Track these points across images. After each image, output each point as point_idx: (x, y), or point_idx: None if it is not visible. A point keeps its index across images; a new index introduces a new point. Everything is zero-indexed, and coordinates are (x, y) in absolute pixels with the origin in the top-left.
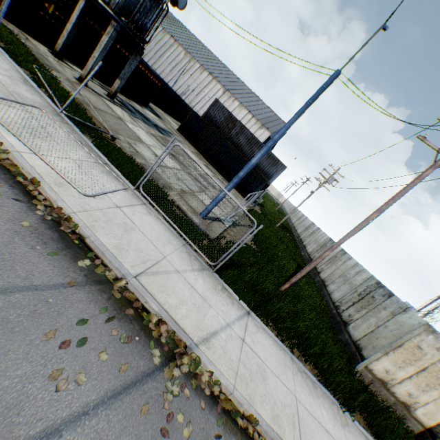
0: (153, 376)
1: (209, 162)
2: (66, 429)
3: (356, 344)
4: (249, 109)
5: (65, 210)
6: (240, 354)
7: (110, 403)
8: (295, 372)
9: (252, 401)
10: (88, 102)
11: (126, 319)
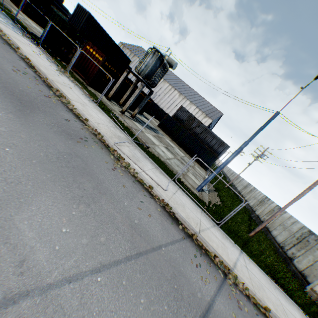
0: (224, 282)
1: (178, 145)
2: (215, 299)
3: (301, 273)
4: (196, 105)
5: (165, 200)
6: (249, 275)
7: (219, 292)
8: (274, 287)
9: (264, 300)
10: (131, 126)
11: (204, 254)
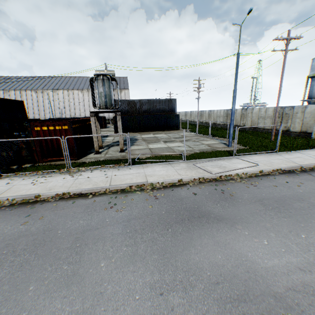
0: None
1: (145, 132)
2: None
3: (301, 132)
4: None
5: (274, 169)
6: None
7: None
8: None
9: None
10: (150, 153)
11: None
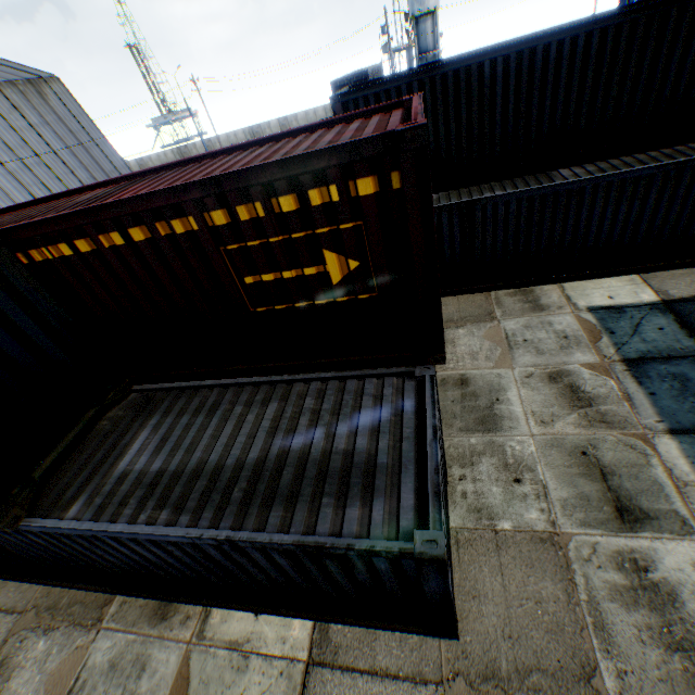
0: None
1: None
2: None
3: None
4: None
5: None
6: None
7: None
8: None
9: None
10: None
11: None
